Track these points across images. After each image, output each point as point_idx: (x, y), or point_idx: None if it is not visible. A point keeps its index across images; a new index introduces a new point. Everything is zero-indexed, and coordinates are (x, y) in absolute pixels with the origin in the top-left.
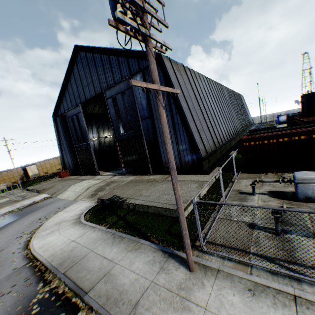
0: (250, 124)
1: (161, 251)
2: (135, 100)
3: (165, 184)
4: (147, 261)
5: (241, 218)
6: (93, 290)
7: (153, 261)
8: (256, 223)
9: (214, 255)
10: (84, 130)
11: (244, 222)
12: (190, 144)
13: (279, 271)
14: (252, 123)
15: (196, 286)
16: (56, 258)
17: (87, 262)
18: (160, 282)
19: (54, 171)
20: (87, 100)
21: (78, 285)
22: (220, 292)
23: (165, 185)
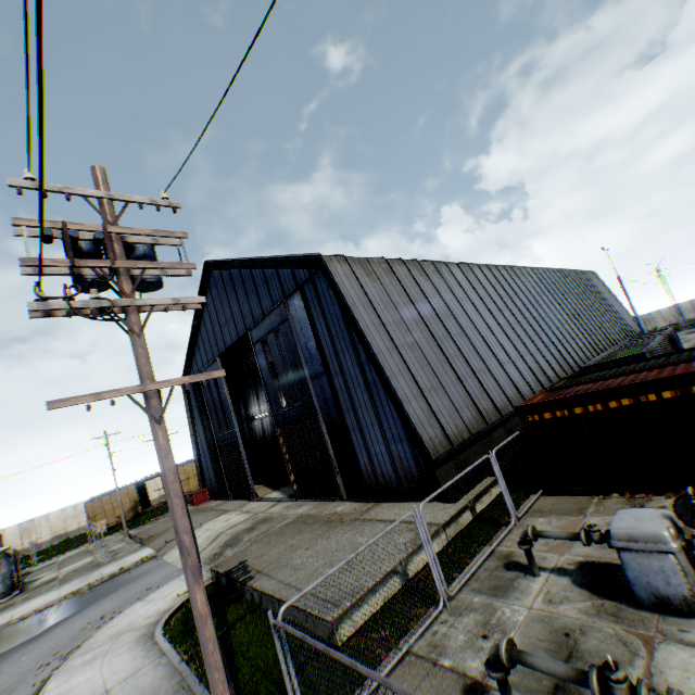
0: (629, 335)
1: None
2: (296, 343)
3: (349, 532)
4: None
5: (462, 660)
6: None
7: None
8: (488, 683)
9: None
10: (226, 406)
11: (461, 676)
12: (405, 428)
13: None
14: (637, 333)
15: None
16: None
17: None
18: None
19: (193, 487)
20: (227, 348)
21: None
22: None
23: (349, 534)
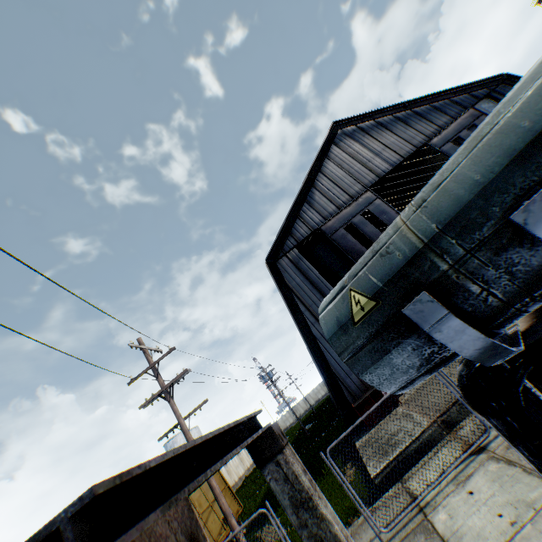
0: None
1: None
2: None
3: None
4: None
5: None
6: None
7: None
8: None
9: None
10: None
11: None
12: None
13: None
14: None
15: None
16: None
17: None
18: None
19: (216, 532)
20: (385, 174)
21: None
22: None
23: None
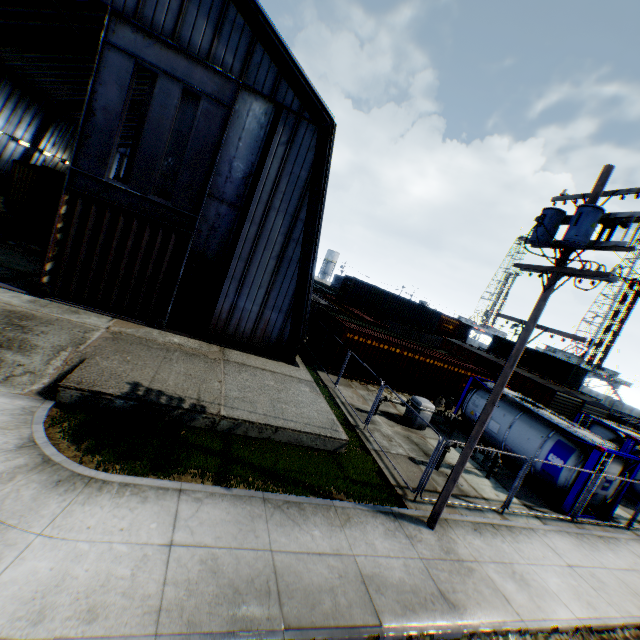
0: None
1: (380, 513)
2: (222, 144)
3: (245, 373)
4: (384, 533)
5: (397, 450)
6: (383, 614)
7: (390, 531)
8: (413, 457)
9: (427, 503)
10: None
11: (404, 456)
12: (294, 307)
13: (475, 506)
14: None
15: (452, 543)
16: (196, 610)
17: (300, 577)
18: (428, 555)
19: None
20: None
21: (352, 624)
22: (468, 540)
23: (248, 375)
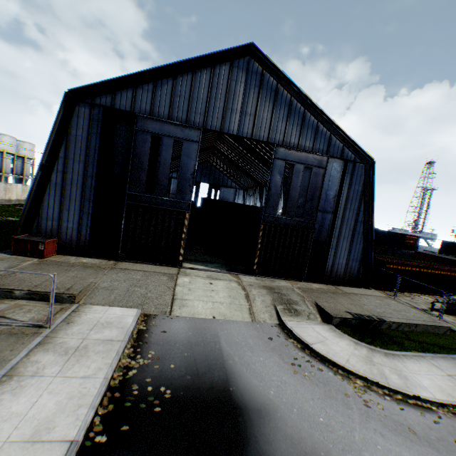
0: None
1: None
2: (323, 186)
3: (363, 298)
4: None
5: None
6: None
7: None
8: None
9: None
10: (185, 176)
11: None
12: (363, 257)
13: None
14: None
15: None
16: None
17: None
18: None
19: None
20: (226, 133)
21: None
22: None
23: (365, 299)
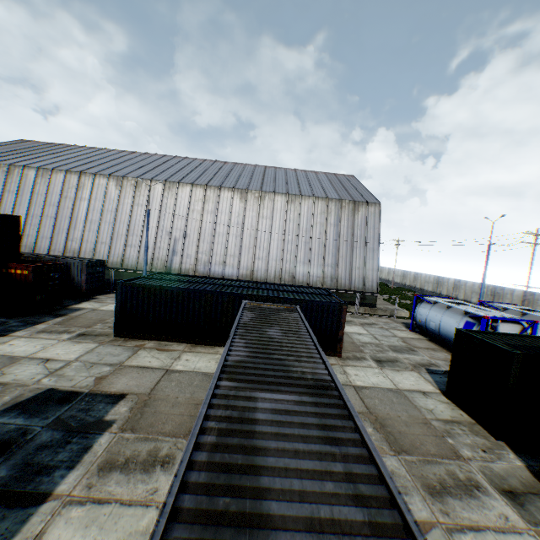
0: (293, 283)
1: None
2: None
3: None
4: None
5: None
6: None
7: None
8: None
9: None
10: None
11: None
12: None
13: None
14: (327, 287)
15: None
16: None
17: None
18: None
19: None
20: None
21: None
22: None
23: None
